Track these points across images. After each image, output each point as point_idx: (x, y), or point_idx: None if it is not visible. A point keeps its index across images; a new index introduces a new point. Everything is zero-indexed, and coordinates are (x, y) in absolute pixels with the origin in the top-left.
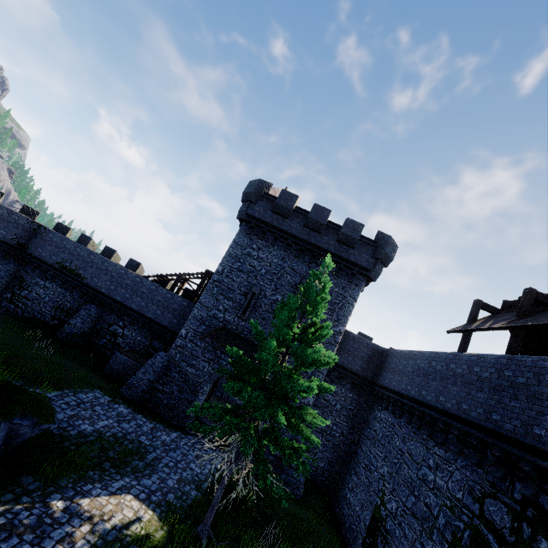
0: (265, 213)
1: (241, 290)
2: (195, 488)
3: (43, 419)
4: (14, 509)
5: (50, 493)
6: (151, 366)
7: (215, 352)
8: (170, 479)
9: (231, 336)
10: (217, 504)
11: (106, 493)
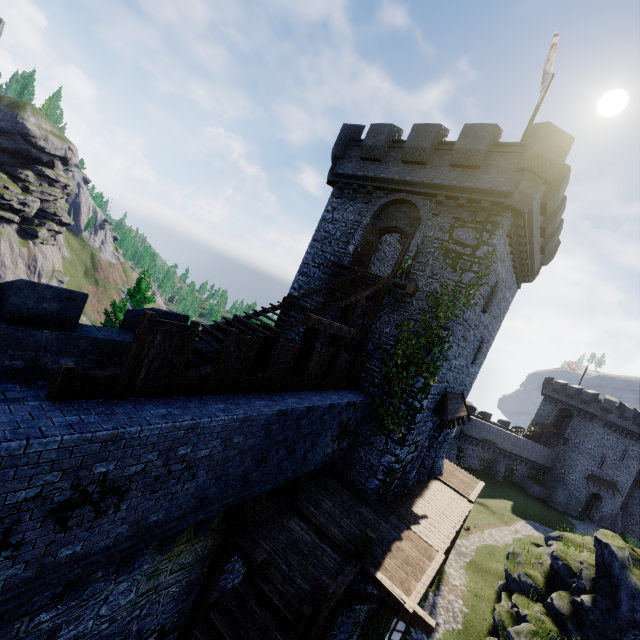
0: (615, 418)
1: (599, 456)
2: None
3: None
4: None
5: None
6: (565, 495)
7: (587, 484)
8: None
9: (596, 477)
10: None
11: None
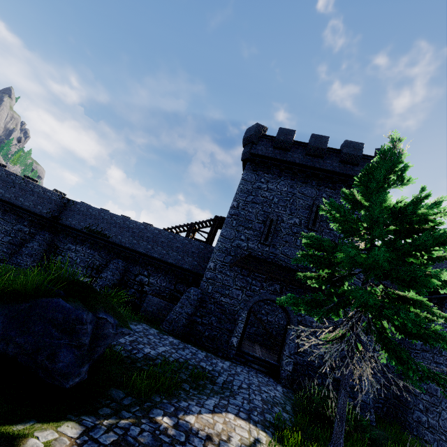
0: (267, 150)
1: (259, 219)
2: (283, 410)
3: (121, 323)
4: (119, 424)
5: (150, 408)
6: (187, 300)
7: (245, 279)
8: (254, 400)
9: (259, 261)
10: (344, 414)
11: (206, 411)
